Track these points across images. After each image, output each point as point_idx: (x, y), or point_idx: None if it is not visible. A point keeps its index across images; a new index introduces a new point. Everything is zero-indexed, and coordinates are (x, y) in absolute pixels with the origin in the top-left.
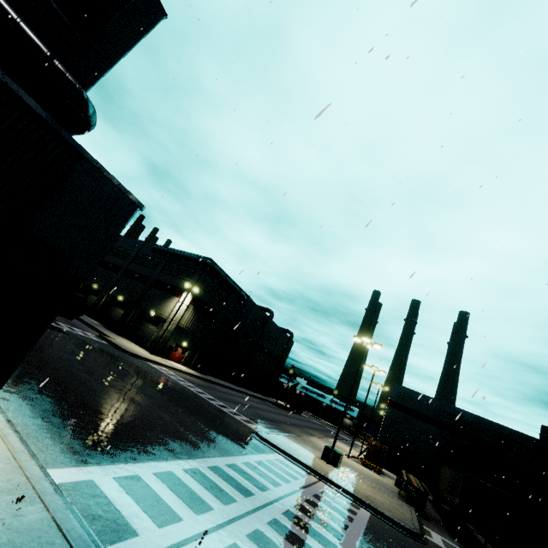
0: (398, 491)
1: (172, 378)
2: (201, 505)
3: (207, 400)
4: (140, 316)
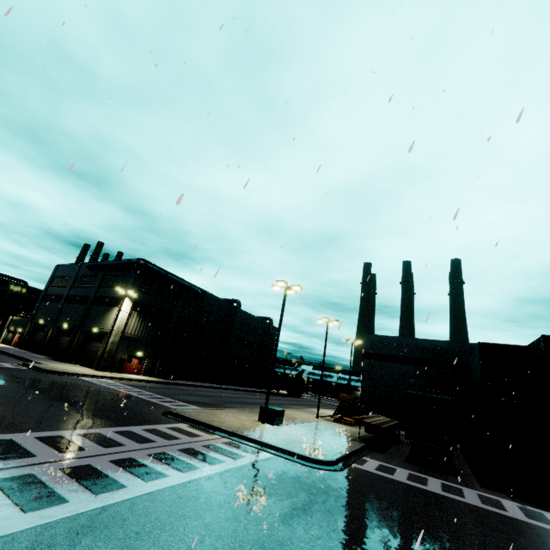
0: (362, 435)
1: (100, 385)
2: None
3: (134, 395)
4: (86, 337)
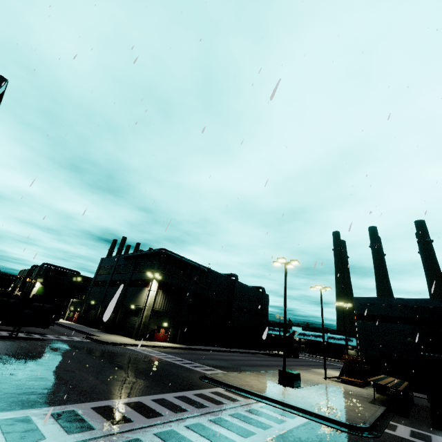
0: (376, 397)
1: (143, 353)
2: (30, 438)
3: (171, 361)
4: (125, 313)
